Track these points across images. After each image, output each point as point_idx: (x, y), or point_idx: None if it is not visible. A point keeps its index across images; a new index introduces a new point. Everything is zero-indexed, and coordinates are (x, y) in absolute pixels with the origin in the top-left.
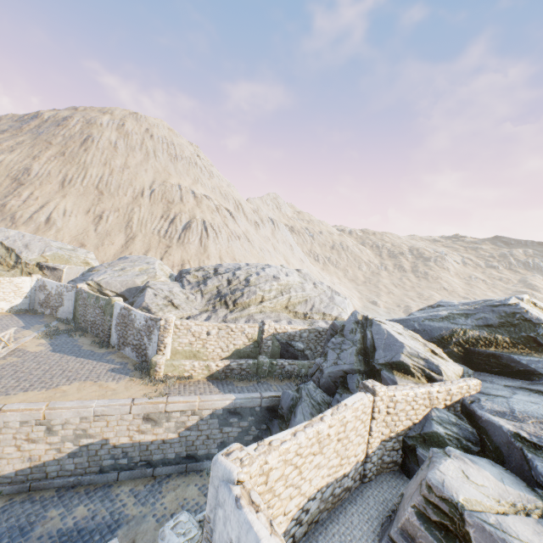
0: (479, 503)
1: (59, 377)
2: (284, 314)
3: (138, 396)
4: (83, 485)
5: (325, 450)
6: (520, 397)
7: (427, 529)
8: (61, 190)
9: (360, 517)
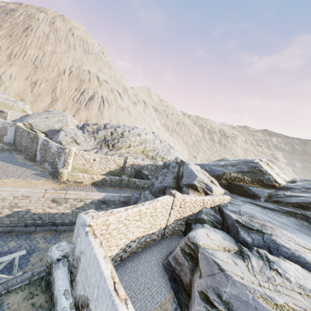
0: (208, 246)
1: (2, 174)
2: (141, 155)
3: (49, 189)
4: (15, 232)
5: (143, 219)
6: (246, 206)
7: (183, 255)
8: (8, 61)
9: (157, 252)
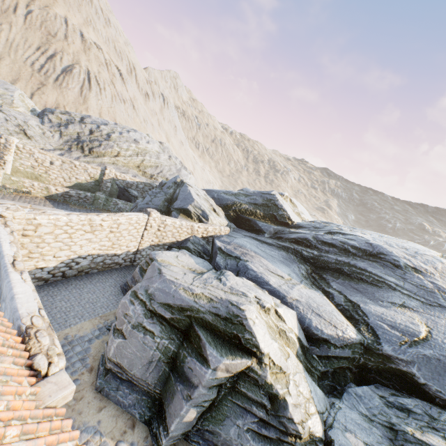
0: (169, 263)
1: None
2: (134, 171)
3: None
4: None
5: (97, 233)
6: (244, 239)
7: (140, 273)
8: None
9: (119, 275)
